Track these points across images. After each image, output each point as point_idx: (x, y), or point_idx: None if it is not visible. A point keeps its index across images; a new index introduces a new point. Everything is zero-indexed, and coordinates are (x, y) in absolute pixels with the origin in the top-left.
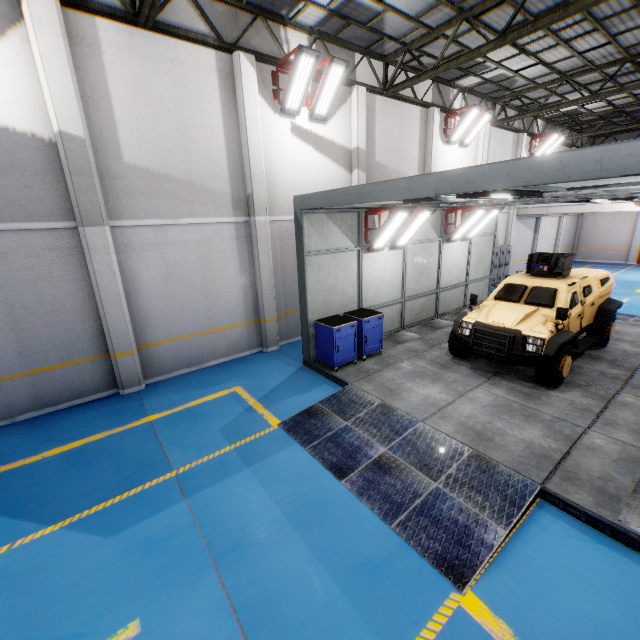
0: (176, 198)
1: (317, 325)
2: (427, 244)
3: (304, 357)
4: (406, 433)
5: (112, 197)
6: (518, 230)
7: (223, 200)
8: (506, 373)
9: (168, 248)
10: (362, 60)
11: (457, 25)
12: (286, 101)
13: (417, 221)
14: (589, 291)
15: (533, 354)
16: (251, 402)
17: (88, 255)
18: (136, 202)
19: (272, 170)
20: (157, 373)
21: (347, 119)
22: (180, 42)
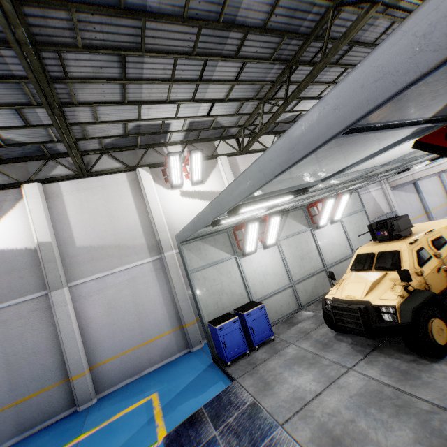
0: (110, 257)
1: (209, 326)
2: (299, 235)
3: (211, 354)
4: (262, 444)
5: (70, 268)
6: (399, 197)
7: (142, 249)
8: (386, 345)
9: (107, 290)
10: (220, 143)
11: (261, 106)
12: (172, 181)
13: (272, 225)
14: (441, 242)
15: (390, 324)
16: (156, 410)
17: (53, 309)
18: (85, 267)
19: (172, 221)
20: (106, 387)
21: (219, 176)
22: (105, 176)
